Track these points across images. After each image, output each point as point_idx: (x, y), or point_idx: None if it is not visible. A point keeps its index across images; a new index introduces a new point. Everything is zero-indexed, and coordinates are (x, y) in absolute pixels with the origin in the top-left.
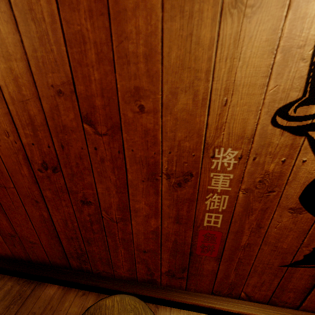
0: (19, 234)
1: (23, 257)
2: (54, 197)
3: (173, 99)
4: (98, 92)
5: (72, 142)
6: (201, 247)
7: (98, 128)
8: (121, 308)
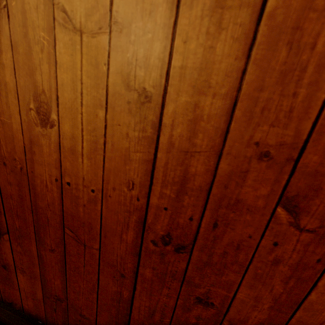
0: (70, 300)
1: None
2: (154, 279)
3: None
4: None
5: (236, 224)
6: None
7: (303, 220)
8: None
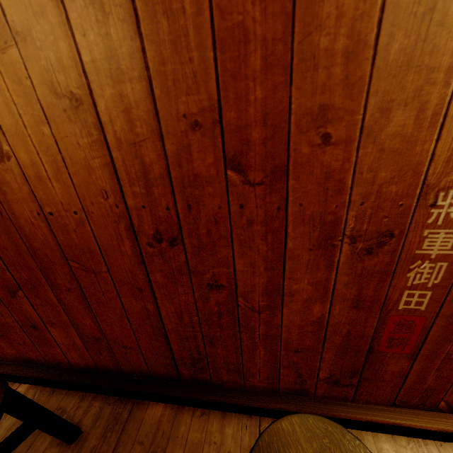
0: (108, 336)
1: (110, 367)
2: (167, 282)
3: (383, 120)
4: (258, 119)
5: (205, 199)
6: (387, 340)
7: (250, 175)
8: (308, 433)
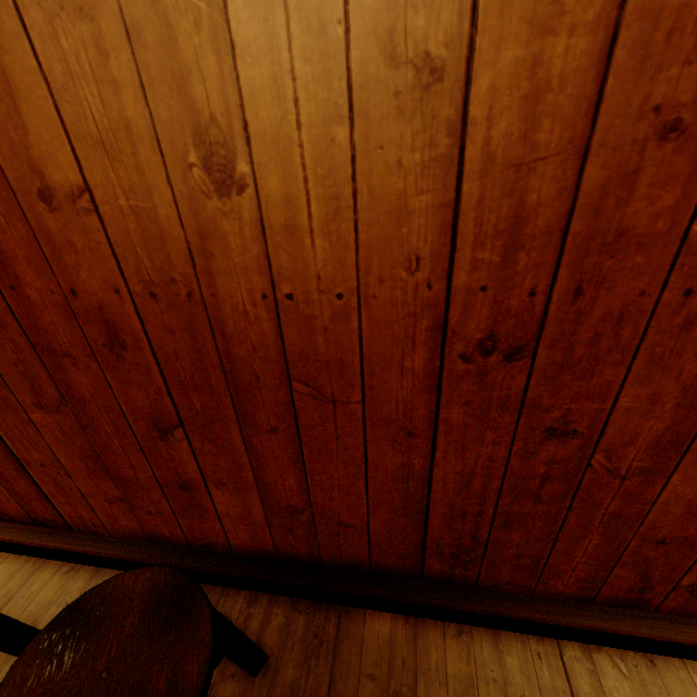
0: (317, 506)
1: (301, 554)
2: (469, 423)
3: None
4: None
5: (617, 278)
6: None
7: None
8: None
